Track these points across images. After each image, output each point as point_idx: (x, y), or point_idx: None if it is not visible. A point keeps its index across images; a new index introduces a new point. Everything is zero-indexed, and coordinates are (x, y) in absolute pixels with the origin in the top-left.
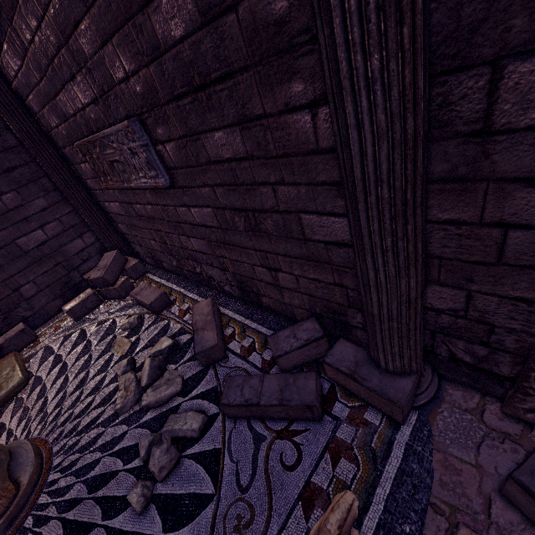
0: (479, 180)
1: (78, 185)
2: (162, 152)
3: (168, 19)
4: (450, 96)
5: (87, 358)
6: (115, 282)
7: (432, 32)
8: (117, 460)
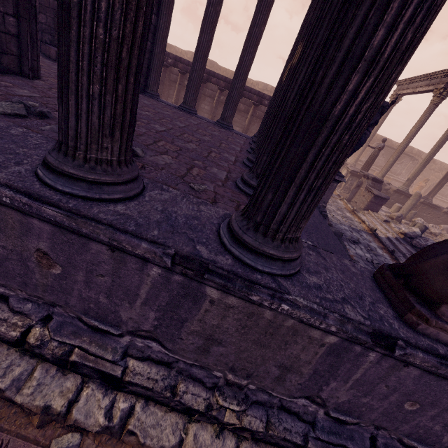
0: None
1: None
2: None
3: None
4: None
5: None
6: None
7: None
8: None
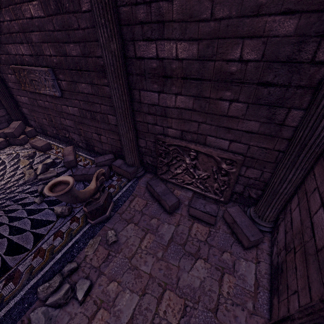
0: (142, 112)
1: (2, 83)
2: (60, 83)
3: (71, 50)
4: (134, 94)
5: (3, 166)
6: (19, 136)
7: (130, 81)
8: (27, 194)
